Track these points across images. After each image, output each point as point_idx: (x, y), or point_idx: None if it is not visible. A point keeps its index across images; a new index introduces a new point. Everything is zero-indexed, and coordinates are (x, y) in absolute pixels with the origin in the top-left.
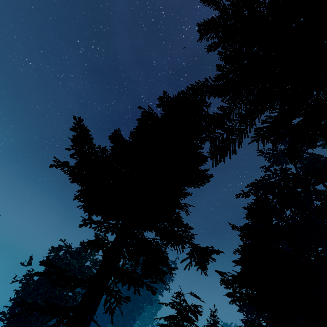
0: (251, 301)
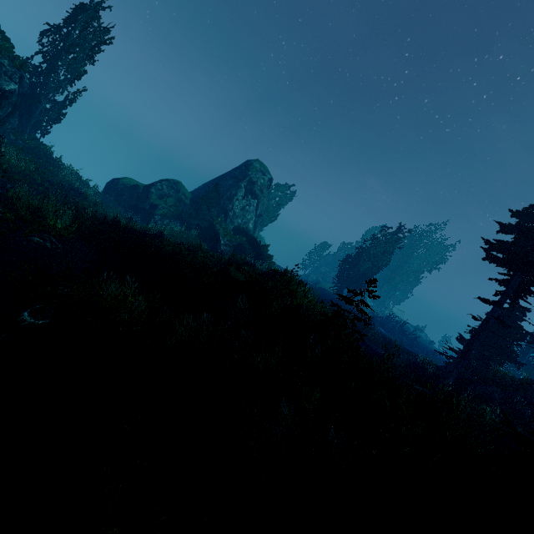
0: None
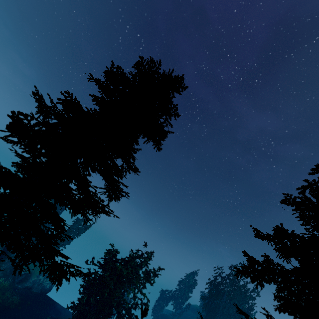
0: None
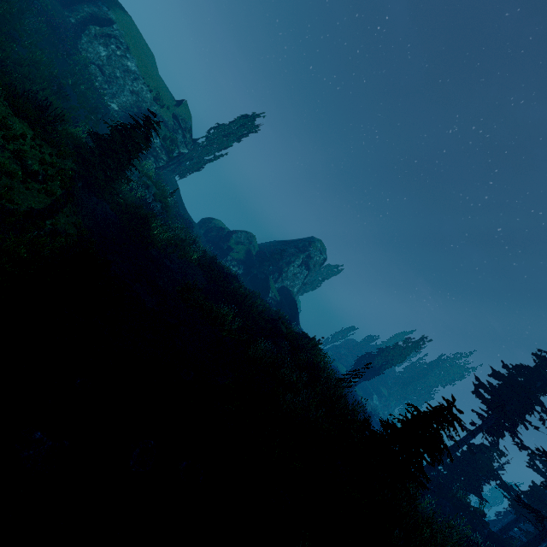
0: (541, 475)
